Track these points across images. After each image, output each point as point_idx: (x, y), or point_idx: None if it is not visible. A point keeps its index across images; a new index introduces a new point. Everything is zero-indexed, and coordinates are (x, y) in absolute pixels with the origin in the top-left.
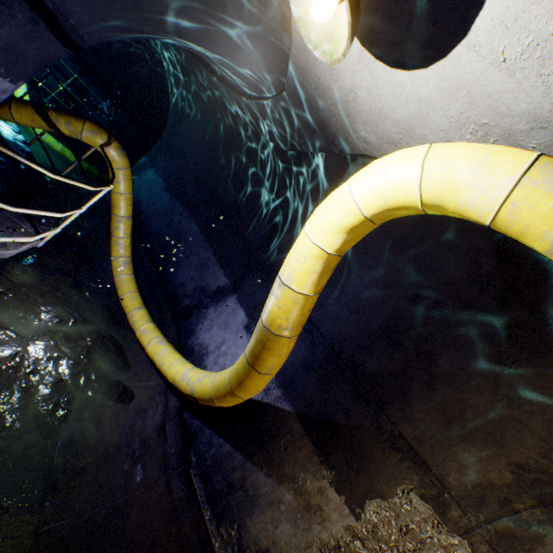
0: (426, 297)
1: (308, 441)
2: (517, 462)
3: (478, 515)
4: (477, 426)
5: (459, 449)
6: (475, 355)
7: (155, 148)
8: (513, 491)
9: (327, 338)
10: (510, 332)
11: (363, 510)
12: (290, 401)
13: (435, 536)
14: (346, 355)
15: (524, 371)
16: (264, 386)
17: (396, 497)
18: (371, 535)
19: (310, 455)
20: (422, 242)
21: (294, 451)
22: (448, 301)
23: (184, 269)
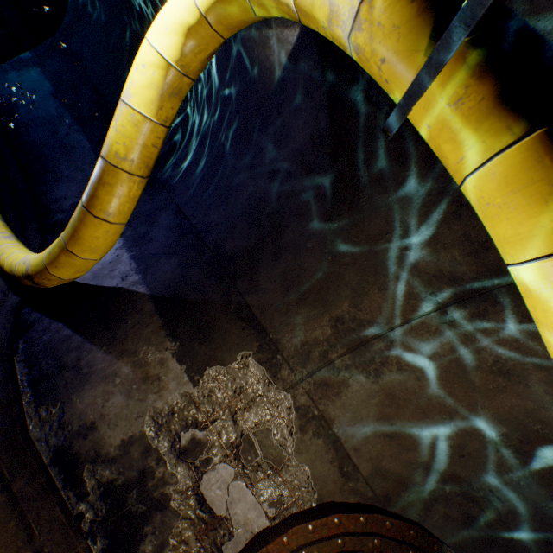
0: (282, 171)
1: (157, 318)
2: (335, 316)
3: (303, 371)
4: (309, 288)
5: (294, 313)
6: (312, 219)
7: (45, 45)
8: (331, 344)
9: (197, 227)
10: (336, 187)
11: (202, 377)
12: (147, 284)
13: (266, 394)
14: (211, 240)
15: (344, 225)
16: (106, 243)
17: (235, 363)
18: (207, 399)
19: (157, 331)
20: (282, 112)
21: (141, 328)
22: (297, 171)
23: (64, 184)
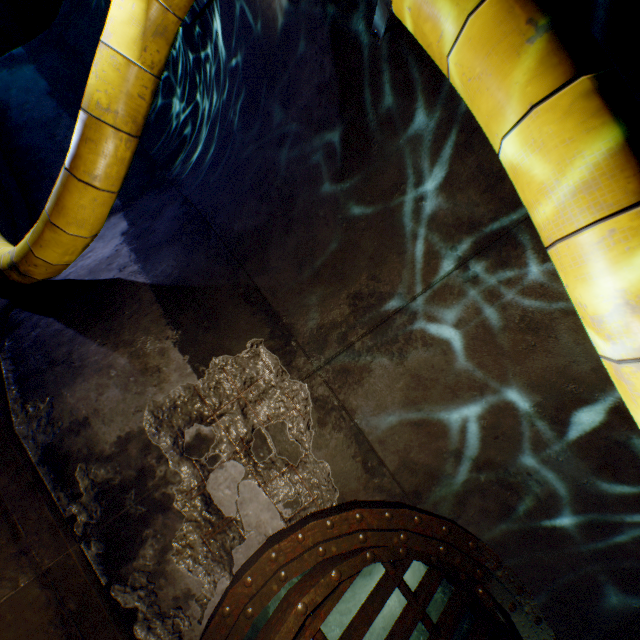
0: (291, 135)
1: (158, 307)
2: (353, 292)
3: (320, 358)
4: (324, 263)
5: (309, 293)
6: (324, 182)
7: (40, 39)
8: (350, 324)
9: (203, 212)
10: (346, 141)
11: (208, 368)
12: (147, 274)
13: (279, 385)
14: (218, 223)
15: (357, 183)
16: (94, 215)
17: (245, 352)
18: (214, 392)
19: (157, 320)
20: (287, 66)
21: (139, 319)
22: (306, 131)
23: None
